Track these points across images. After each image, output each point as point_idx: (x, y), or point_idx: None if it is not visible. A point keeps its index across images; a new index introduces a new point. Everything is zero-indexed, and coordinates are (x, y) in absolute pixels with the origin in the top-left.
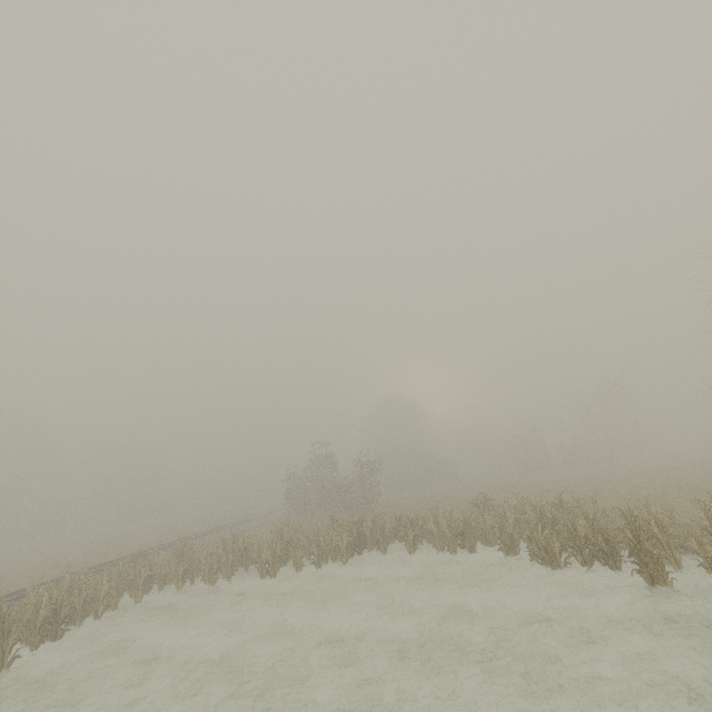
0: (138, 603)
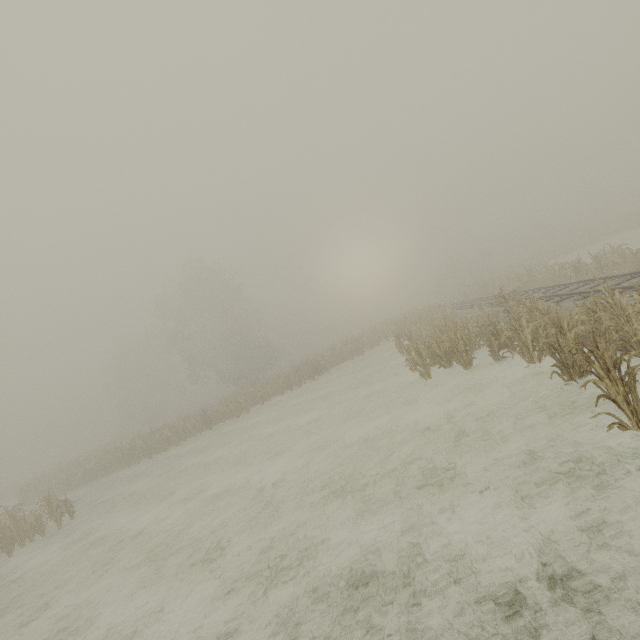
0: None
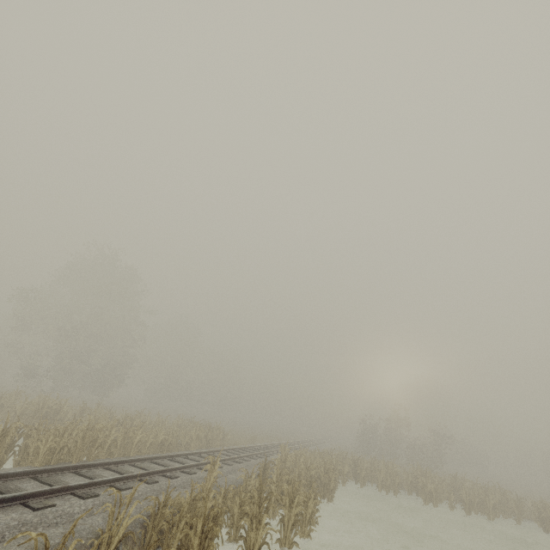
0: (343, 486)
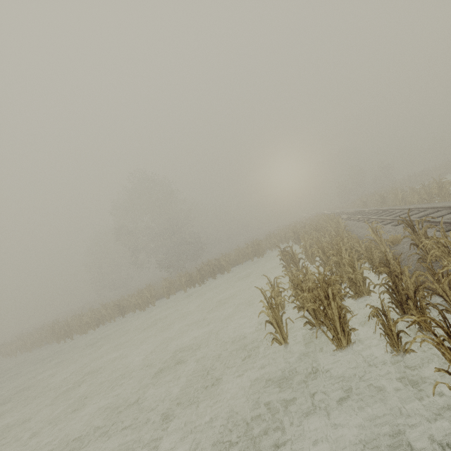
0: None
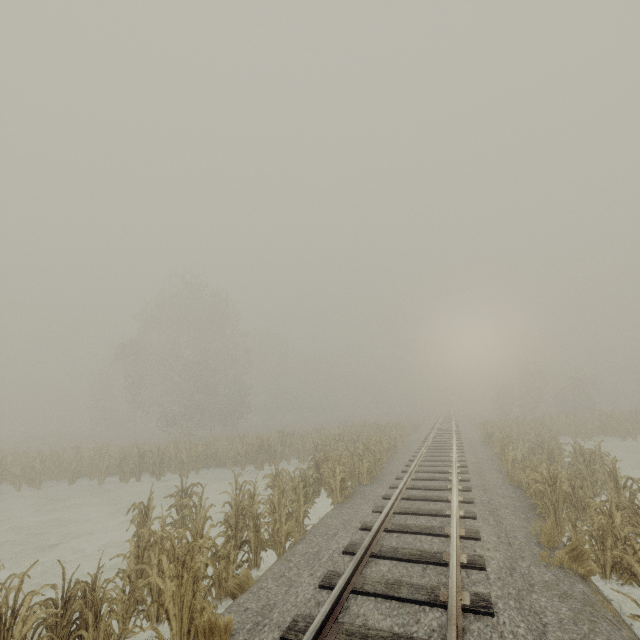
0: None
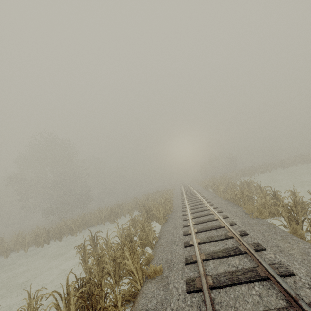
0: None
